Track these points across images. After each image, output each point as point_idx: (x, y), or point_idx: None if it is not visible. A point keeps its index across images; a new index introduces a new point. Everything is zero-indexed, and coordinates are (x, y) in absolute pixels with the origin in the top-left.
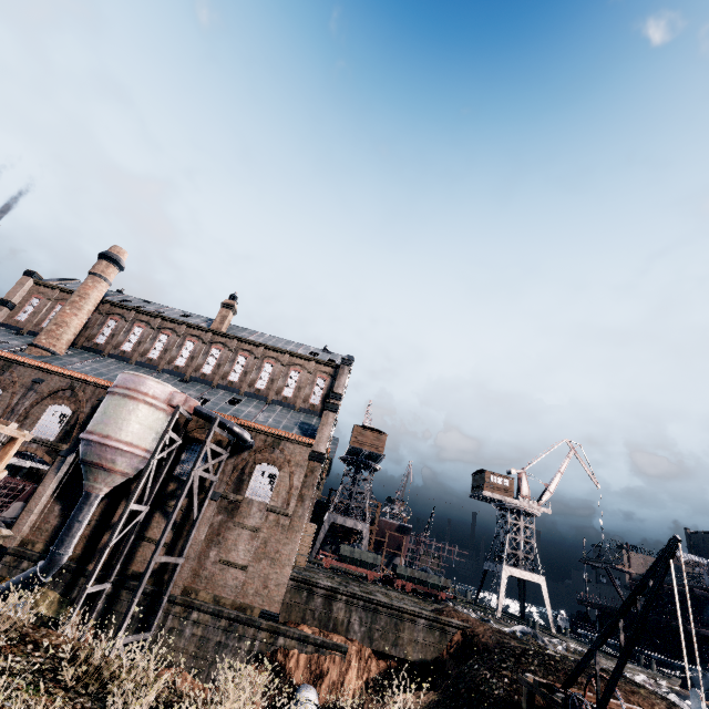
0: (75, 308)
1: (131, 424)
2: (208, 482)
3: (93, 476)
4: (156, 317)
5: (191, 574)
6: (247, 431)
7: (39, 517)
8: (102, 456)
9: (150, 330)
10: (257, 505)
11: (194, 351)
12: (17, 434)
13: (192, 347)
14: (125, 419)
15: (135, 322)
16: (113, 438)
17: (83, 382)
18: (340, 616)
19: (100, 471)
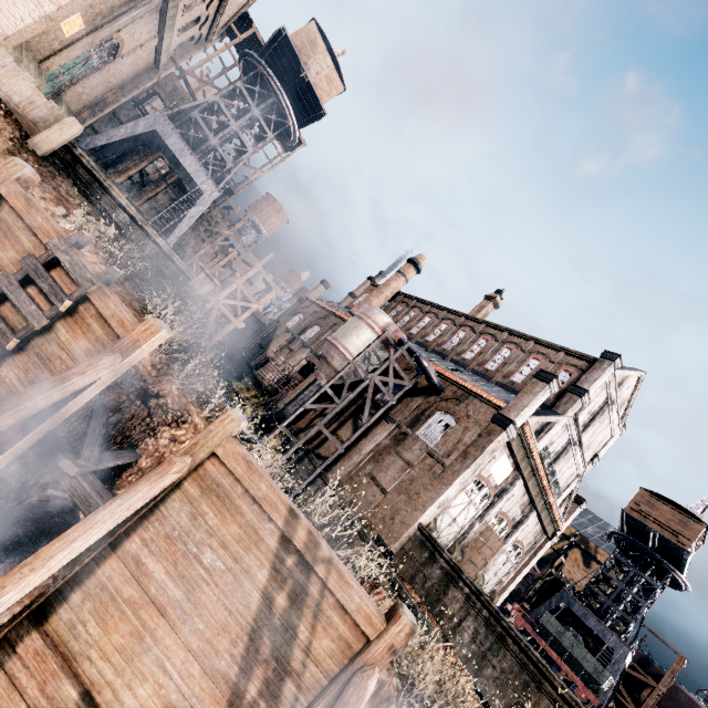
0: (379, 292)
1: (351, 335)
2: (393, 411)
3: (321, 366)
4: (428, 304)
5: (347, 473)
6: (442, 380)
7: None
8: (328, 352)
9: (419, 313)
10: (420, 444)
11: (444, 331)
12: (273, 285)
13: (444, 328)
14: (350, 331)
15: (413, 308)
16: (338, 340)
17: None
18: (452, 607)
19: (324, 363)
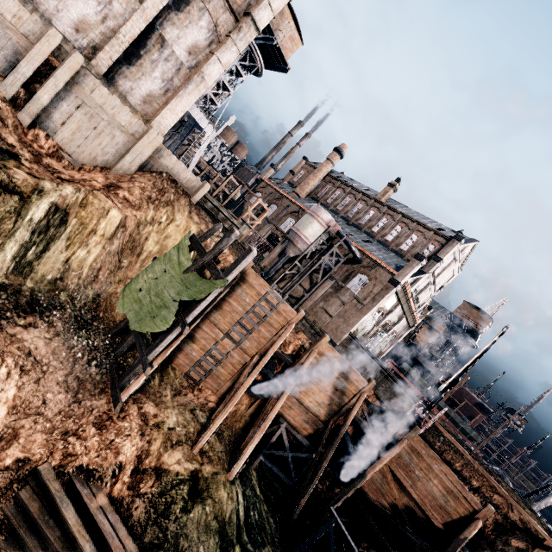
0: (314, 176)
1: (308, 228)
2: (333, 272)
3: (289, 246)
4: (349, 187)
5: (309, 306)
6: (362, 254)
7: (271, 260)
8: (294, 238)
9: (343, 193)
10: (349, 292)
11: (360, 209)
12: (267, 209)
13: (360, 207)
14: (307, 225)
15: (338, 188)
16: (300, 231)
17: (303, 210)
18: (365, 366)
19: (292, 244)
